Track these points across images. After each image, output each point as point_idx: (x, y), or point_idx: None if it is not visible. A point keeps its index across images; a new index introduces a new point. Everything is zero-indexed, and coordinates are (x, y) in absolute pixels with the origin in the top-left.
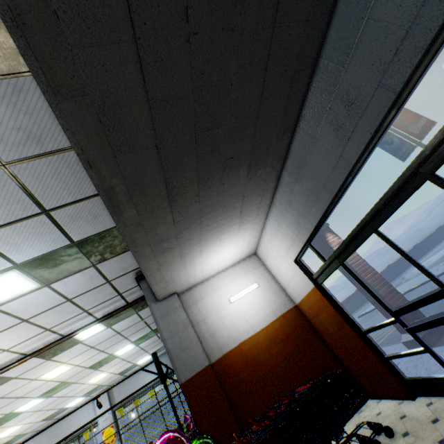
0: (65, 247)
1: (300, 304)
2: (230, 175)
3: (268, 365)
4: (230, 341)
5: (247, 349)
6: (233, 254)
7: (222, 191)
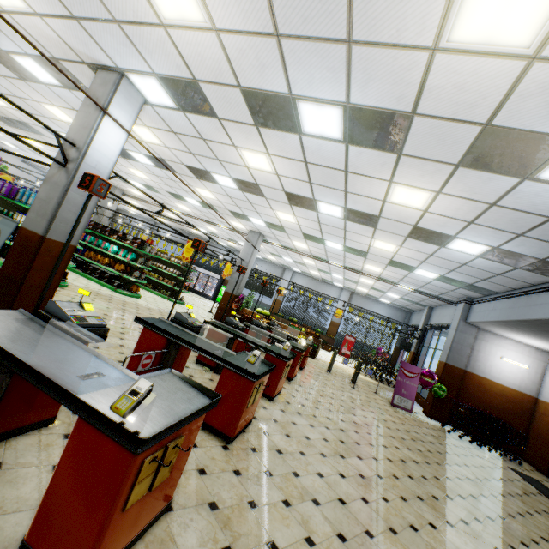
0: (465, 282)
1: (540, 401)
2: None
3: (487, 397)
4: (480, 372)
5: (484, 383)
6: (535, 344)
7: None
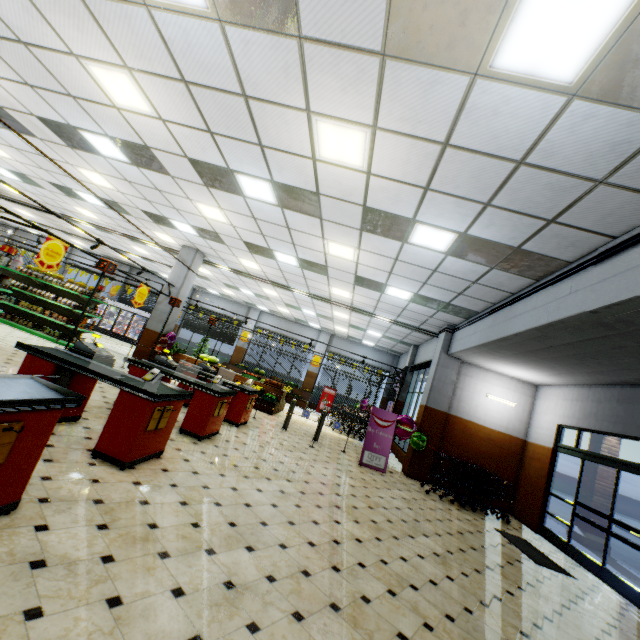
0: (442, 301)
1: (529, 443)
2: (576, 366)
3: (473, 445)
4: (465, 414)
5: (470, 427)
6: (521, 376)
7: (561, 365)
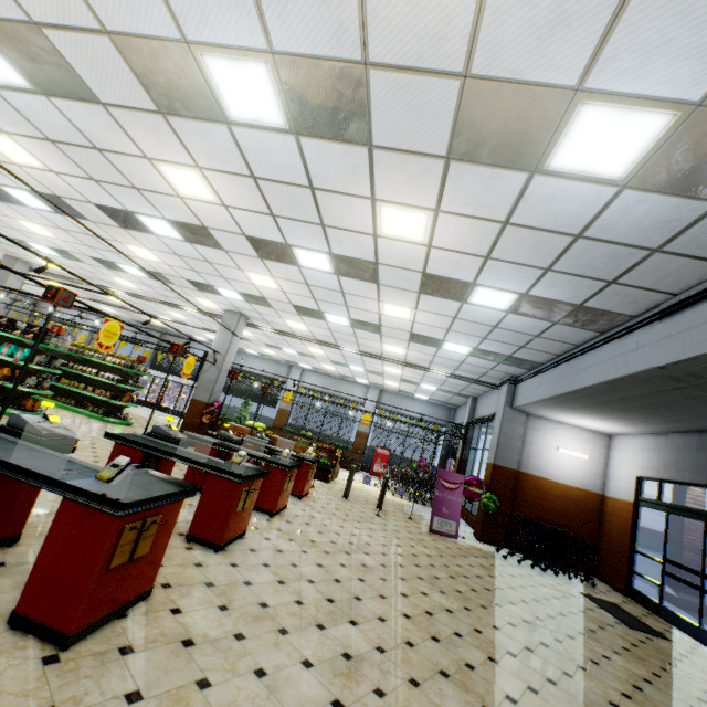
0: (503, 354)
1: (607, 497)
2: (650, 416)
3: (548, 503)
4: (536, 470)
5: (542, 484)
6: (592, 426)
7: (634, 415)
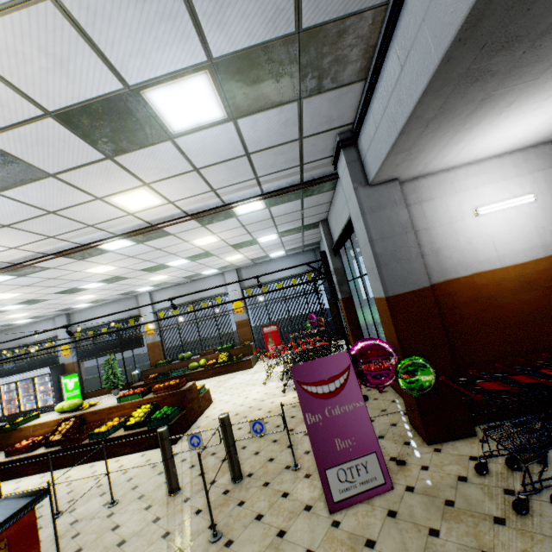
0: (283, 39)
1: None
2: None
3: (506, 311)
4: (460, 267)
5: (482, 284)
6: (527, 132)
7: None
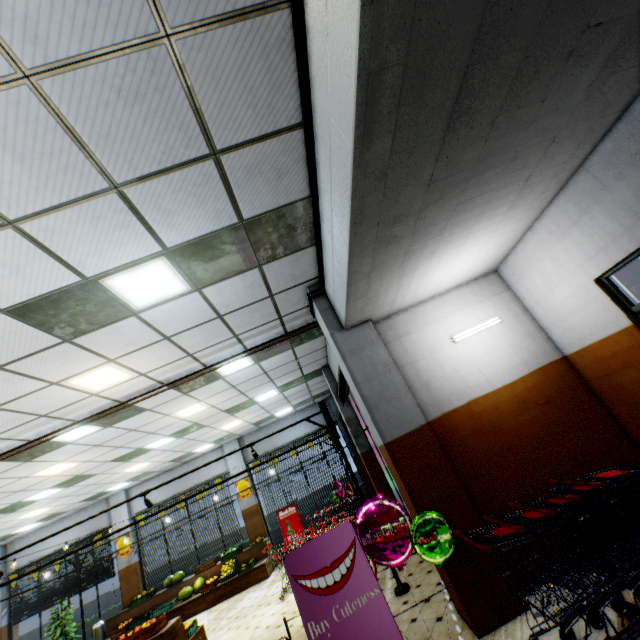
0: (230, 228)
1: (575, 354)
2: (565, 79)
3: (513, 437)
4: (453, 397)
5: (480, 411)
6: (467, 267)
7: (531, 119)
